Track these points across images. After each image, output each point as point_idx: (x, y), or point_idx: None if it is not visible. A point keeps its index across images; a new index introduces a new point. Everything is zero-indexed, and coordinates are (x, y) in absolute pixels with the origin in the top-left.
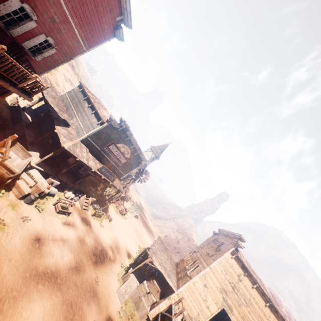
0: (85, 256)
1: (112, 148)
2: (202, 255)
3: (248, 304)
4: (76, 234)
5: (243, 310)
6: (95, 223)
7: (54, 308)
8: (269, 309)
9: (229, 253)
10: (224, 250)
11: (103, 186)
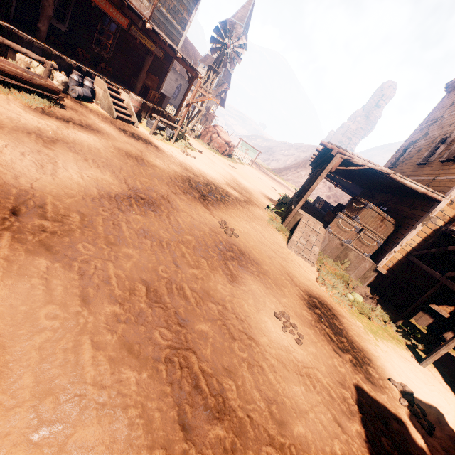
0: (161, 184)
1: None
2: None
3: None
4: (108, 144)
5: None
6: (168, 147)
7: (5, 333)
8: None
9: None
10: None
11: (145, 74)
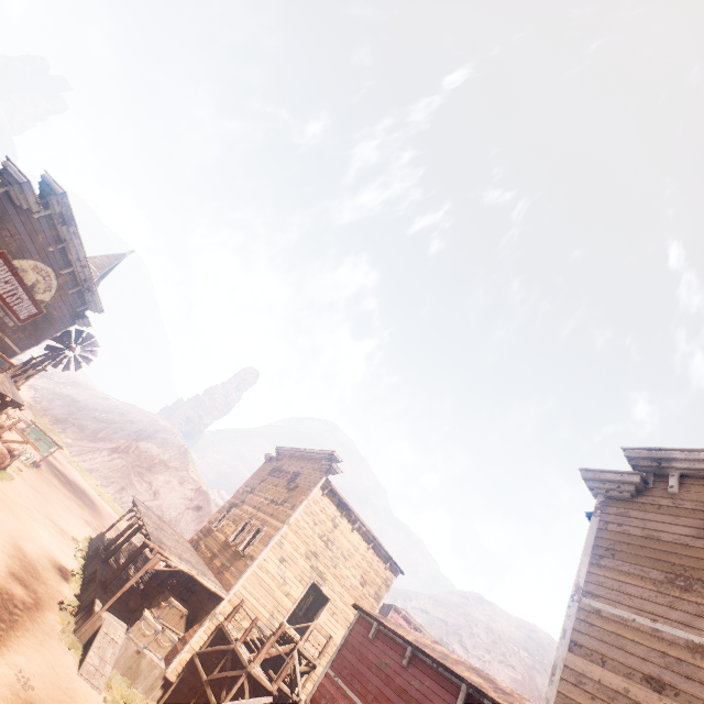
0: None
1: None
2: (260, 507)
3: (347, 557)
4: None
5: (341, 570)
6: None
7: None
8: (373, 551)
9: (319, 488)
10: (308, 484)
11: None
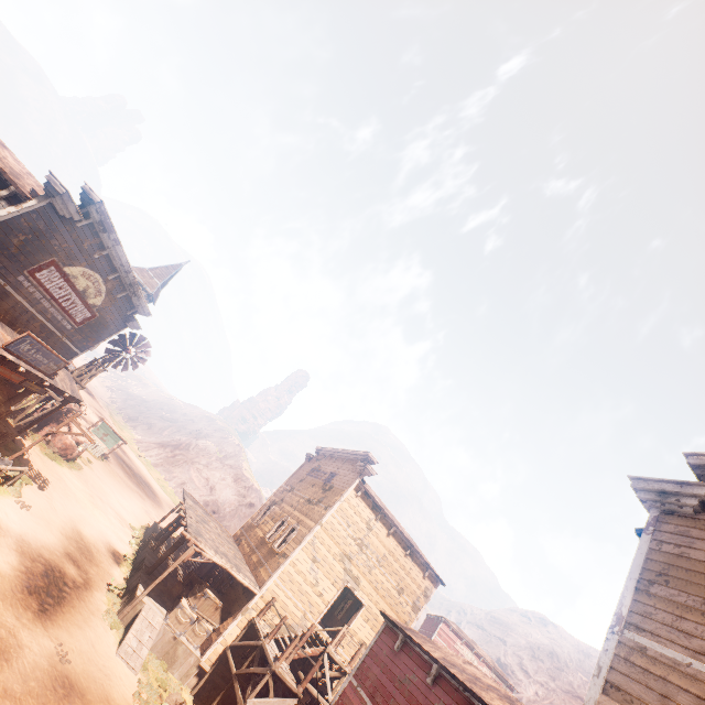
0: (6, 608)
1: (48, 279)
2: (297, 506)
3: (382, 562)
4: None
5: (376, 576)
6: (2, 505)
7: None
8: (410, 558)
9: (353, 490)
10: (343, 485)
11: (7, 391)
